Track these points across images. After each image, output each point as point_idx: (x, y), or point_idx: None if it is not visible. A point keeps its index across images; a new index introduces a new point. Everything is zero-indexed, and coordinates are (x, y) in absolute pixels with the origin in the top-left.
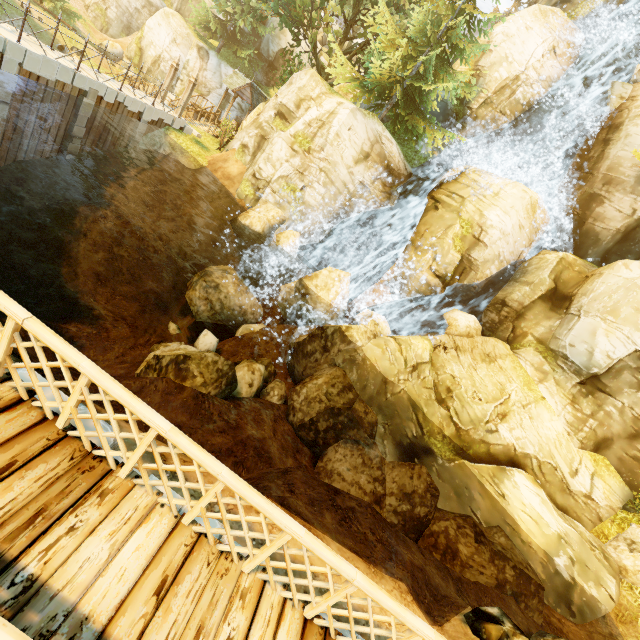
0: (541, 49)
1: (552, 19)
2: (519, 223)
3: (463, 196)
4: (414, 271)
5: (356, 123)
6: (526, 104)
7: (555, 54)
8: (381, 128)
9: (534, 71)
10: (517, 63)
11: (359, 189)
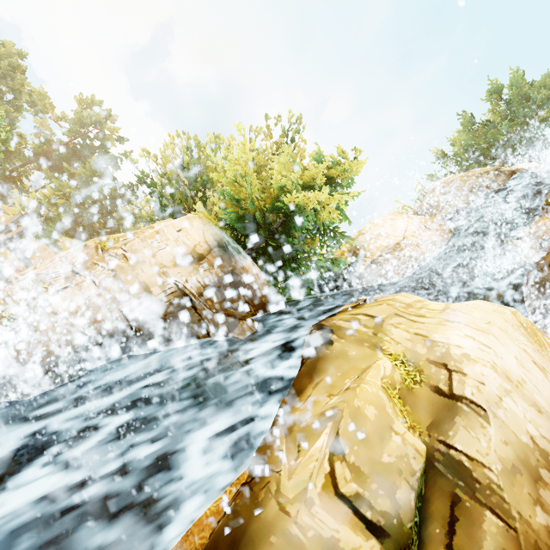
0: (412, 226)
1: (411, 215)
2: (529, 358)
3: (376, 316)
4: (284, 503)
5: (191, 226)
6: (421, 259)
7: (429, 229)
8: (231, 240)
9: (414, 237)
10: (393, 236)
11: (174, 299)
